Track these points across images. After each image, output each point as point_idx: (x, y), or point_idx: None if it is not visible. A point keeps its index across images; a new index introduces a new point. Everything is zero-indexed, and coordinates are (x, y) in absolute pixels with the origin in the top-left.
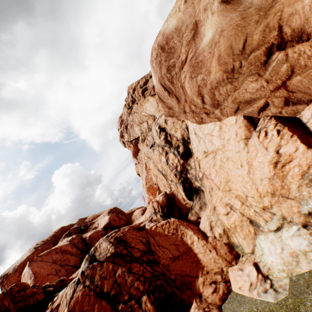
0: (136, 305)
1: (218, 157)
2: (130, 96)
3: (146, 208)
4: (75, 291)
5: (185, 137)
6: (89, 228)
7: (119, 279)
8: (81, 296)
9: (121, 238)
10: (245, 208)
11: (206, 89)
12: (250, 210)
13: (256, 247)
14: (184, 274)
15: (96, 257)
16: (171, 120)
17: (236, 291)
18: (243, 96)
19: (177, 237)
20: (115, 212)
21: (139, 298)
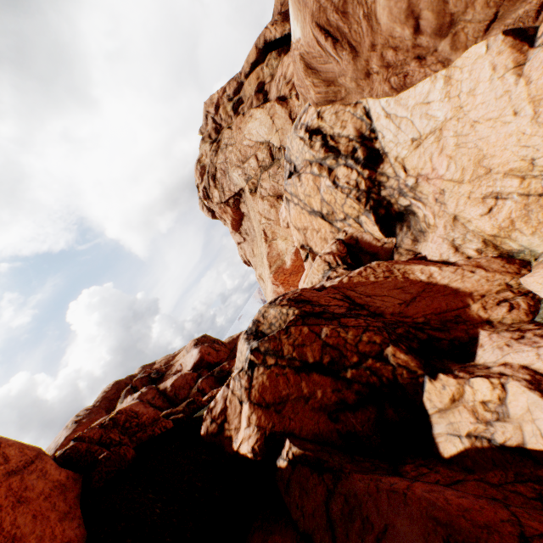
0: (378, 363)
1: (448, 134)
2: (210, 121)
3: None
4: (252, 378)
5: (363, 132)
6: (168, 375)
7: (330, 340)
8: (268, 380)
9: (298, 298)
10: (532, 183)
11: None
12: (542, 180)
13: None
14: (440, 312)
15: (264, 332)
16: (331, 110)
17: None
18: None
19: (397, 279)
20: (207, 342)
21: (379, 354)
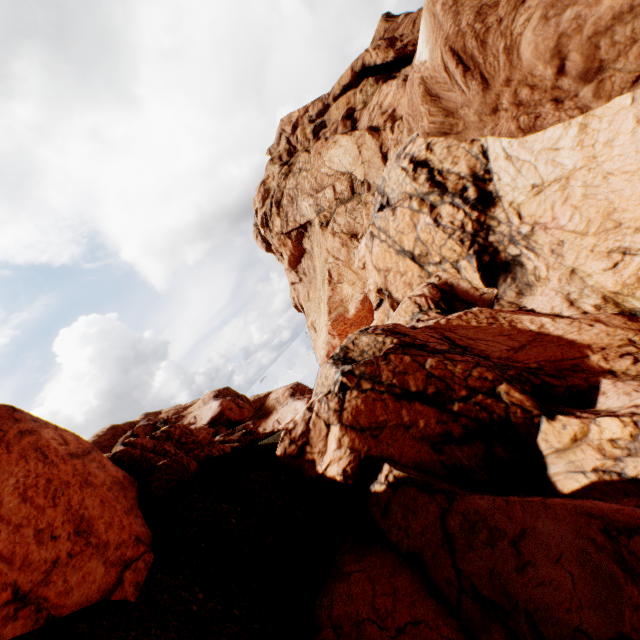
0: (489, 400)
1: (575, 184)
2: (284, 141)
3: (298, 384)
4: (344, 401)
5: (477, 172)
6: None
7: (436, 371)
8: (363, 403)
9: (393, 330)
10: None
11: (578, 40)
12: None
13: None
14: (554, 360)
15: (354, 359)
16: (444, 143)
17: None
18: None
19: (502, 327)
20: (230, 395)
21: (490, 390)
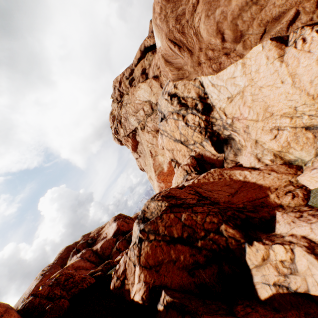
0: (217, 236)
1: (247, 94)
2: (117, 91)
3: None
4: (141, 249)
5: (200, 95)
6: (98, 240)
7: (187, 221)
8: (150, 250)
9: (168, 195)
10: (297, 120)
11: (226, 23)
12: (302, 119)
13: None
14: (252, 200)
15: (148, 218)
16: (181, 83)
17: None
18: (271, 14)
19: (226, 180)
20: (121, 218)
21: (217, 229)
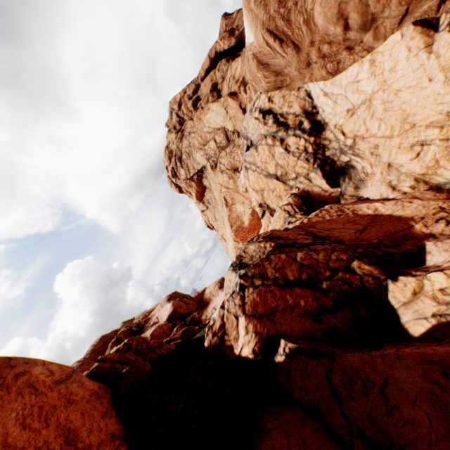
0: (347, 275)
1: (376, 103)
2: (175, 116)
3: (223, 279)
4: (244, 297)
5: (307, 109)
6: (146, 327)
7: (305, 261)
8: (258, 296)
9: (271, 236)
10: (449, 130)
11: (353, 3)
12: None
13: None
14: (389, 233)
15: (246, 263)
16: (279, 95)
17: None
18: None
19: (348, 216)
20: (178, 297)
21: (346, 267)
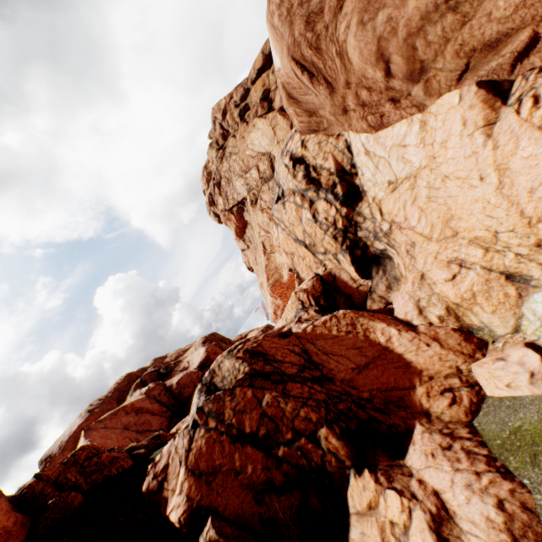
0: (310, 445)
1: (421, 184)
2: (218, 127)
3: (267, 327)
4: (192, 440)
5: (345, 166)
6: (175, 371)
7: (270, 409)
8: (206, 445)
9: (256, 350)
10: (495, 257)
11: (396, 42)
12: (505, 257)
13: (524, 320)
14: (386, 388)
15: (216, 385)
16: (315, 139)
17: (498, 394)
18: (481, 34)
19: (357, 336)
20: (215, 340)
21: (312, 434)
